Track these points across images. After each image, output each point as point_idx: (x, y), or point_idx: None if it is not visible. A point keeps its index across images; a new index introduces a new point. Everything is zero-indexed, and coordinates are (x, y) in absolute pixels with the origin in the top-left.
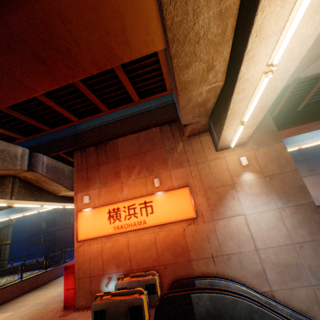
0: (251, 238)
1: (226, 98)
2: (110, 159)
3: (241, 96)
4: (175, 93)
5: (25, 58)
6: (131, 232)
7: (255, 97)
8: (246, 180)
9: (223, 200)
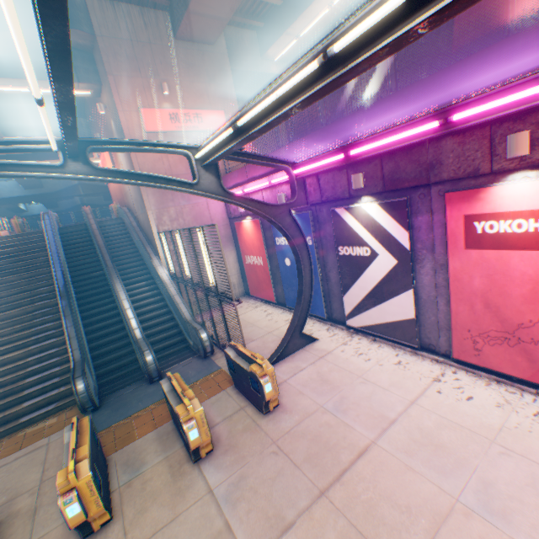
0: None
1: None
2: (92, 118)
3: None
4: None
5: None
6: None
7: None
8: (114, 129)
9: None
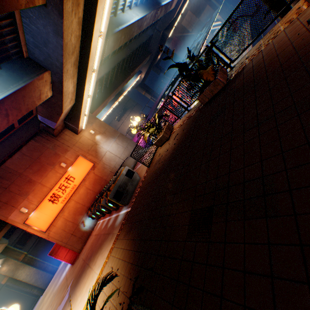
0: (116, 156)
1: (79, 108)
2: (14, 179)
3: (84, 105)
4: (56, 112)
5: (2, 117)
6: (73, 196)
7: (87, 104)
8: (99, 139)
9: (98, 151)
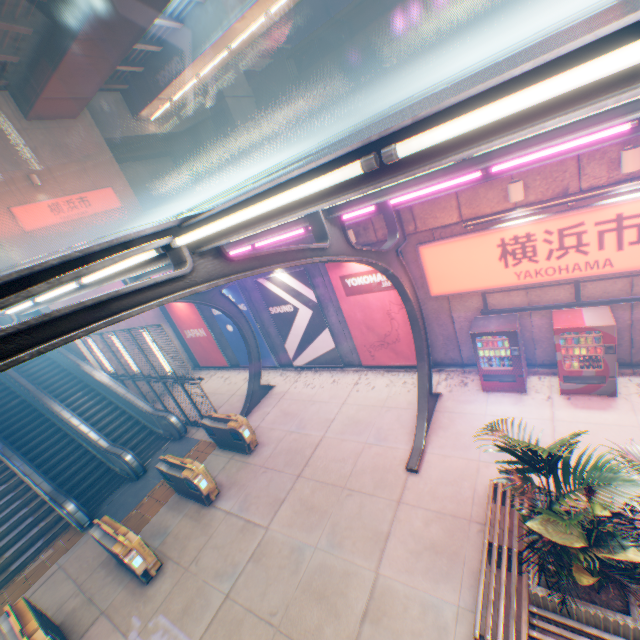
0: None
1: None
2: None
3: None
4: None
5: None
6: None
7: None
8: None
9: None
